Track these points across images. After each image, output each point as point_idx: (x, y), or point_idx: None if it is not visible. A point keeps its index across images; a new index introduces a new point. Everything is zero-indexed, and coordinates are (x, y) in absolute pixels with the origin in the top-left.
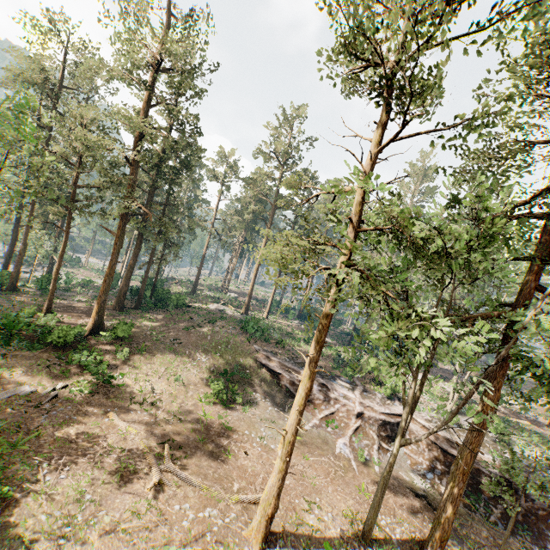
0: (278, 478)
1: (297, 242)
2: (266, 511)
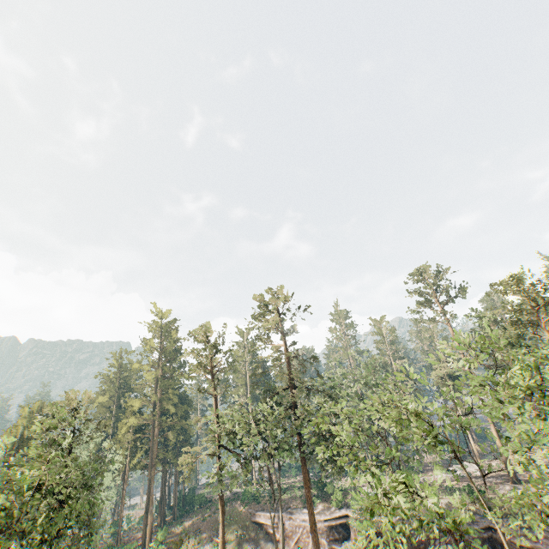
0: None
1: (192, 449)
2: None
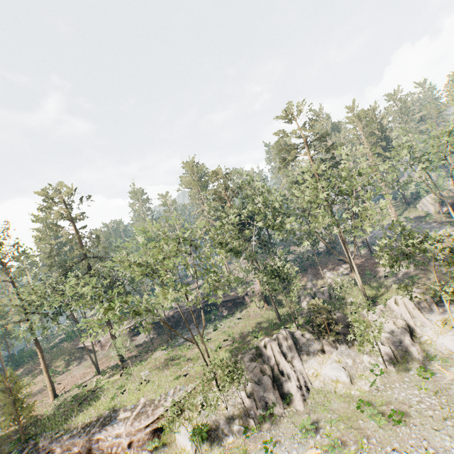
0: (48, 378)
1: None
2: (50, 389)
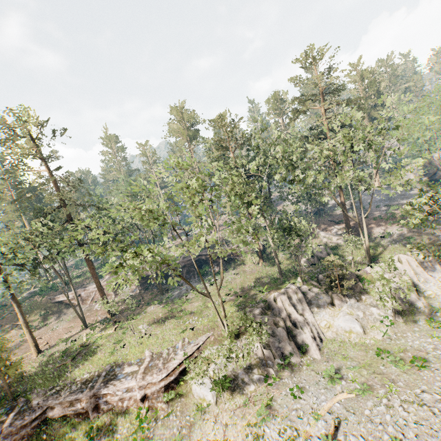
0: (29, 334)
1: None
2: (33, 345)
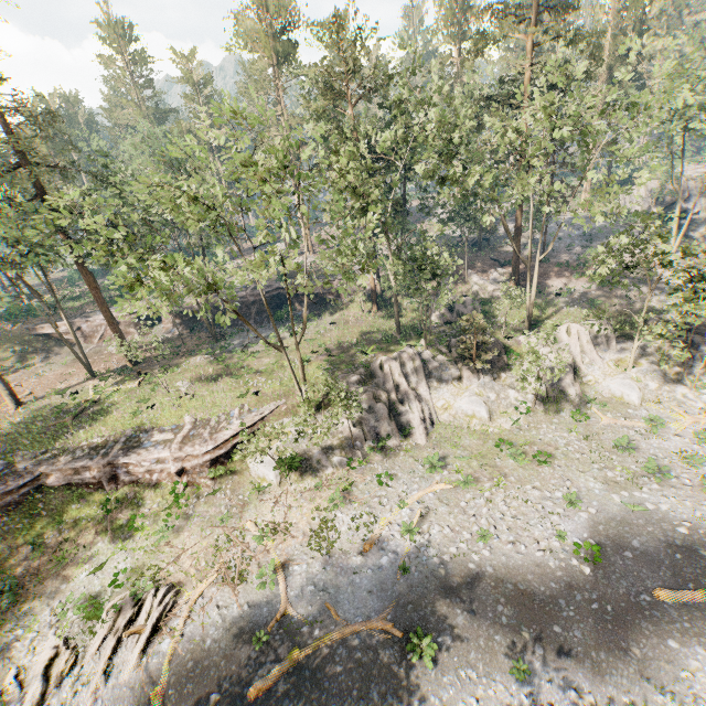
0: None
1: None
2: (8, 394)
